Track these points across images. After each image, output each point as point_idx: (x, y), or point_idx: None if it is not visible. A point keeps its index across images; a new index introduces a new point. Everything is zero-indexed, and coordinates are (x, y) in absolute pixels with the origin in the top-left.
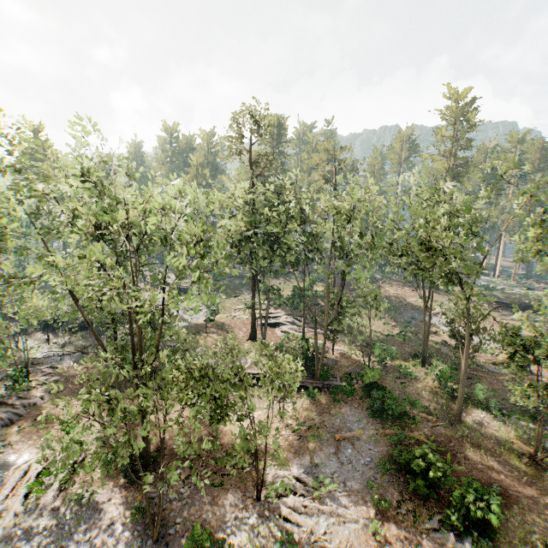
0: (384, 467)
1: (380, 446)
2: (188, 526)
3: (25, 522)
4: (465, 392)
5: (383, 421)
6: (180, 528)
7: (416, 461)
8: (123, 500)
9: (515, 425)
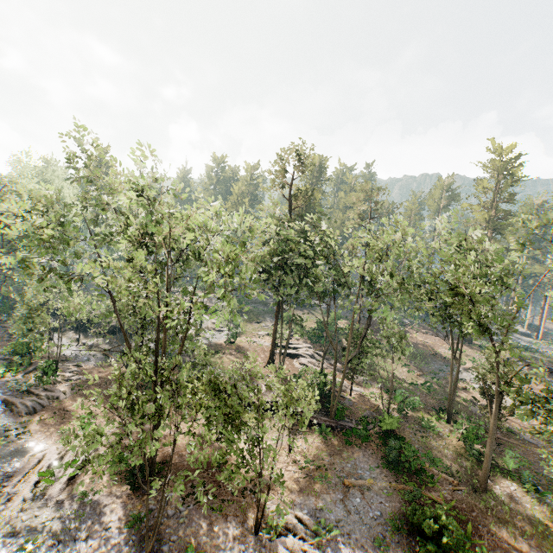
0: (395, 525)
1: (392, 501)
2: (182, 546)
3: (30, 509)
4: (494, 458)
5: (398, 474)
6: (173, 546)
7: (430, 522)
8: (123, 506)
9: (550, 505)
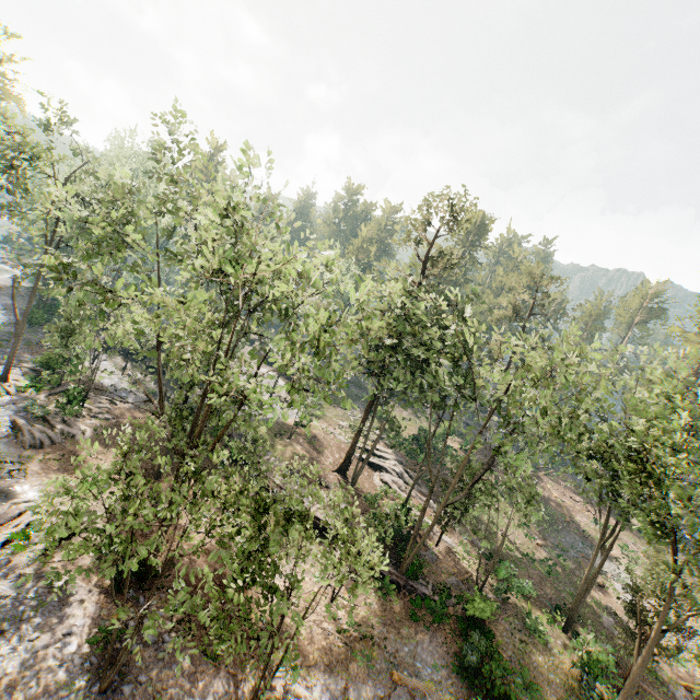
0: None
1: None
2: (149, 694)
3: None
4: None
5: (471, 688)
6: (137, 691)
7: None
8: (96, 609)
9: None
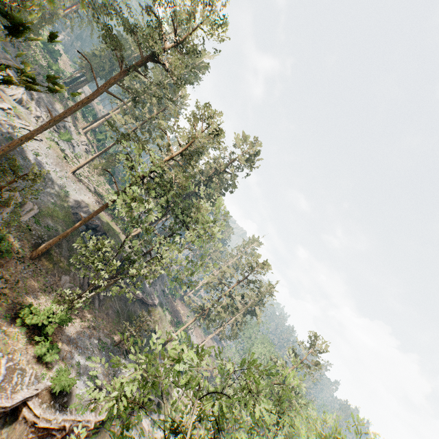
0: None
1: None
2: None
3: None
4: None
5: None
6: None
7: None
8: None
9: None
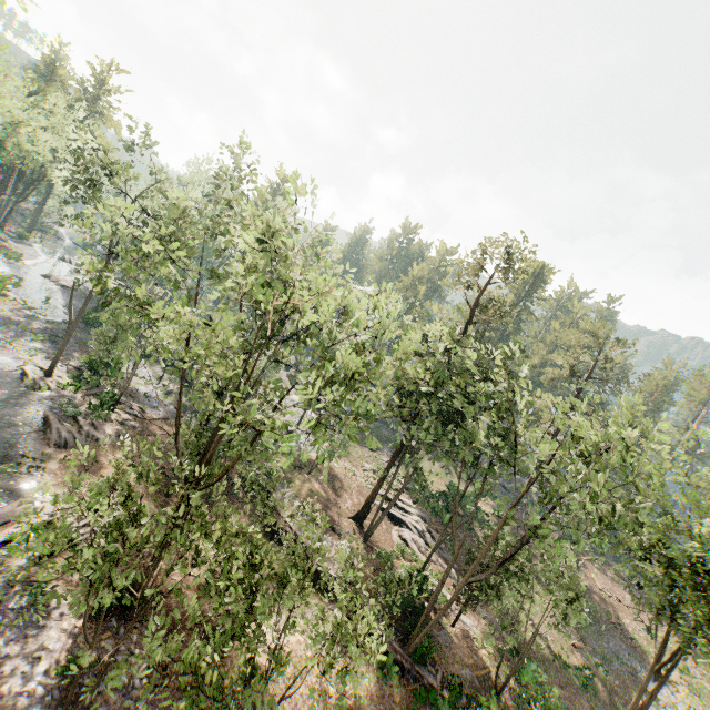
0: None
1: None
2: None
3: None
4: None
5: None
6: None
7: None
8: (74, 634)
9: None
